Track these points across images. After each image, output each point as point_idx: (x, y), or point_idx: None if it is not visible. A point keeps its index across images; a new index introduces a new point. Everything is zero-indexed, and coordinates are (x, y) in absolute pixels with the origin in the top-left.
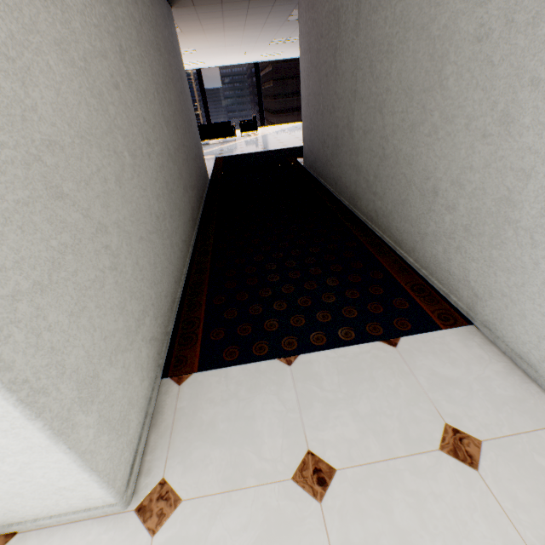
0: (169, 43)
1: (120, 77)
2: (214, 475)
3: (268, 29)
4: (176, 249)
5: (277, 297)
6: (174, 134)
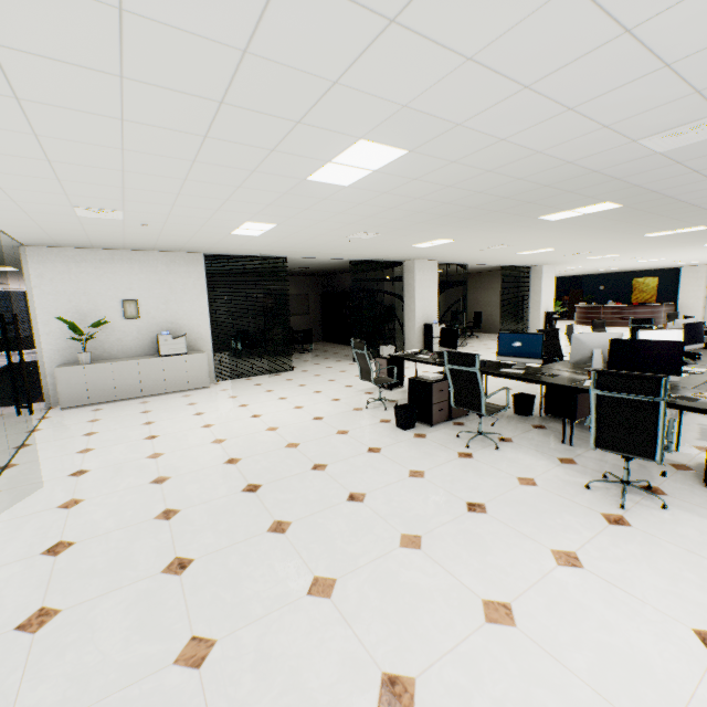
0: None
1: None
2: None
3: None
4: None
5: None
6: None
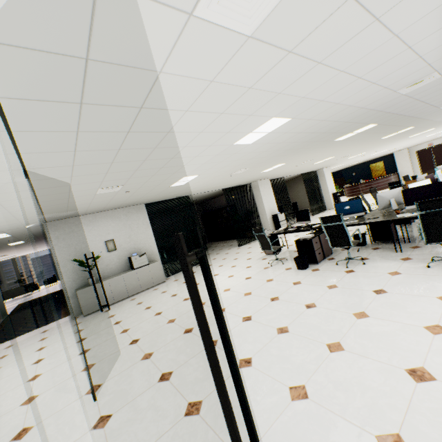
0: None
1: None
2: None
3: (48, 242)
4: None
5: (18, 331)
6: None
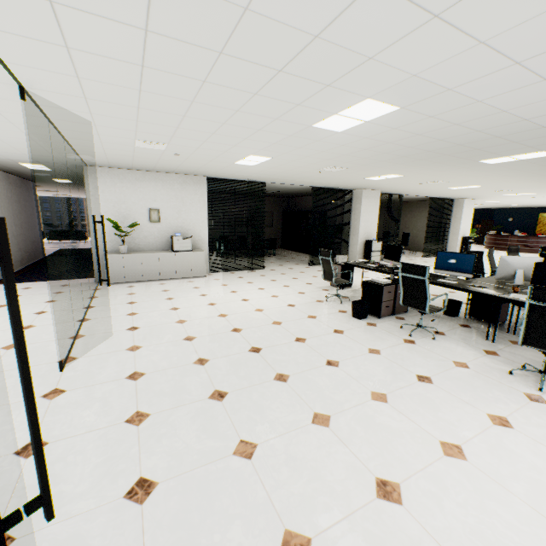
0: (28, 198)
1: None
2: (2, 289)
3: None
4: None
5: (44, 277)
6: (19, 229)
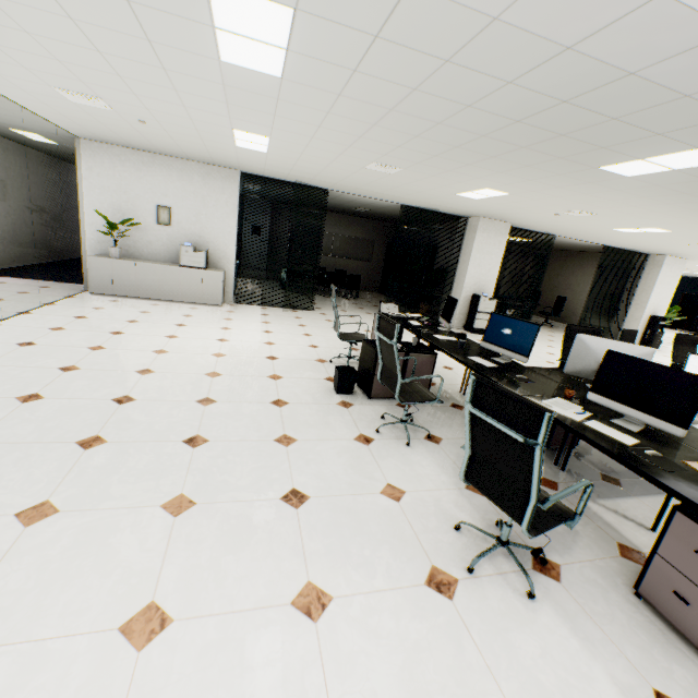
0: (60, 182)
1: (1, 192)
2: None
3: None
4: (8, 255)
5: (40, 275)
6: (37, 217)
